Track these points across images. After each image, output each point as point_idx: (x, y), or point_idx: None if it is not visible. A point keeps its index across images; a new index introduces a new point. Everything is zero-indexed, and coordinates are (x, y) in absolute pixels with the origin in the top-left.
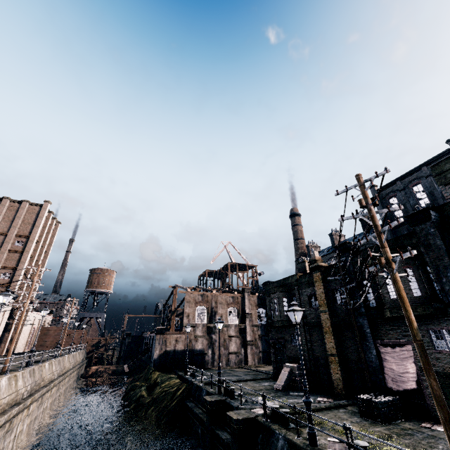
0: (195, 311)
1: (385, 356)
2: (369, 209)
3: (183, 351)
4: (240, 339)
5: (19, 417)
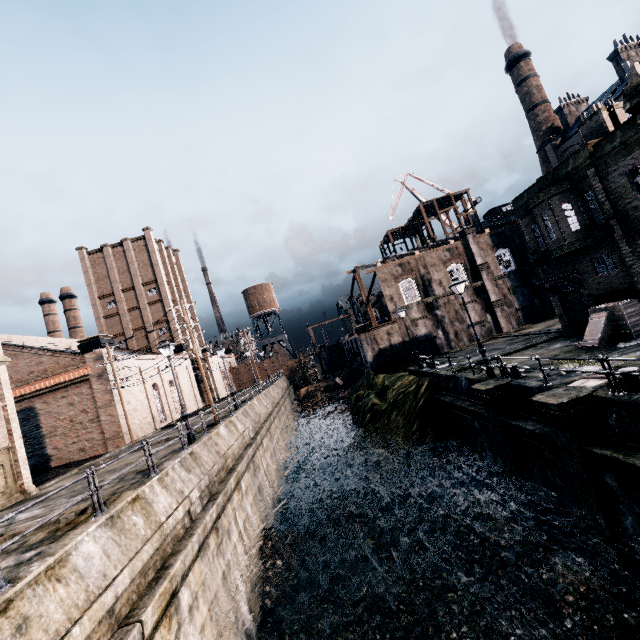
0: (399, 290)
1: None
2: None
3: (402, 344)
4: (480, 304)
5: (258, 455)
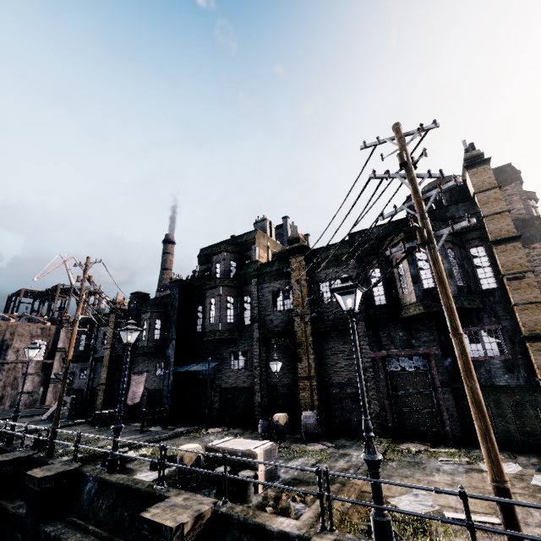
0: None
1: (133, 382)
2: (82, 284)
3: None
4: (42, 377)
5: None
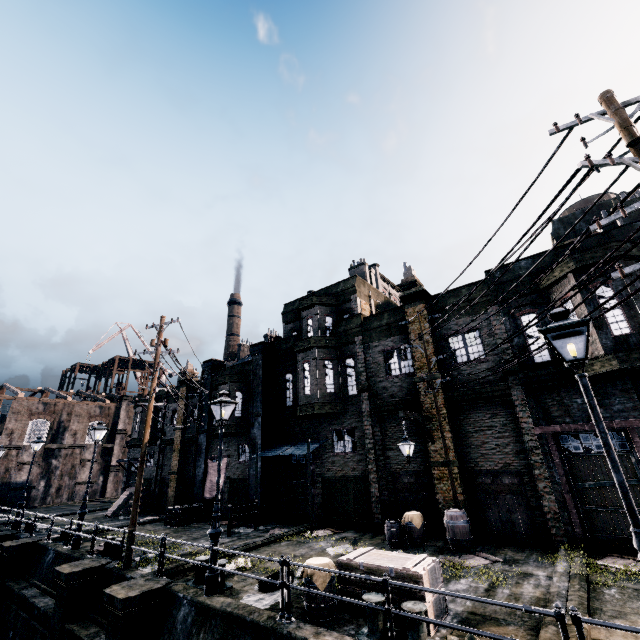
0: (28, 427)
1: (210, 470)
2: (156, 349)
3: None
4: (101, 464)
5: None
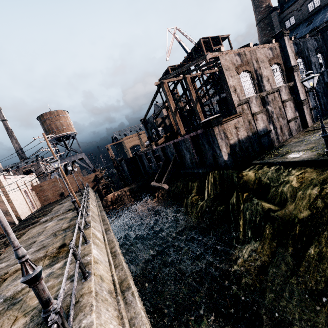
0: (239, 82)
1: None
2: None
3: (247, 138)
4: (292, 103)
5: None
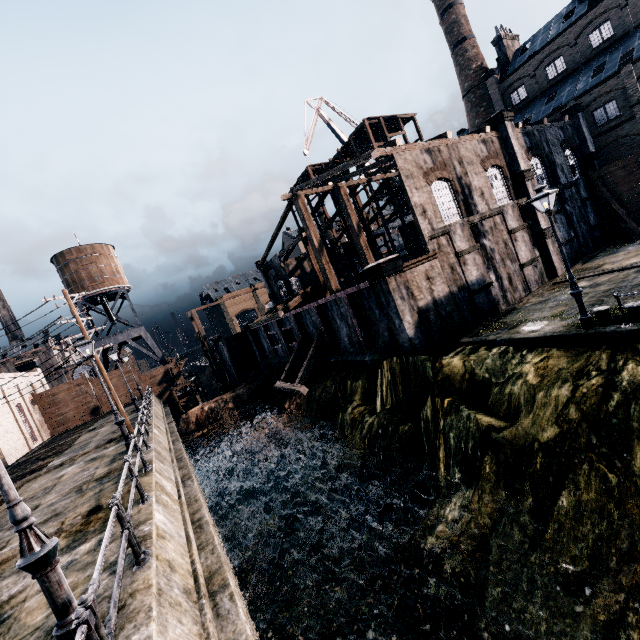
0: (432, 197)
1: None
2: None
3: (450, 297)
4: (527, 233)
5: None
